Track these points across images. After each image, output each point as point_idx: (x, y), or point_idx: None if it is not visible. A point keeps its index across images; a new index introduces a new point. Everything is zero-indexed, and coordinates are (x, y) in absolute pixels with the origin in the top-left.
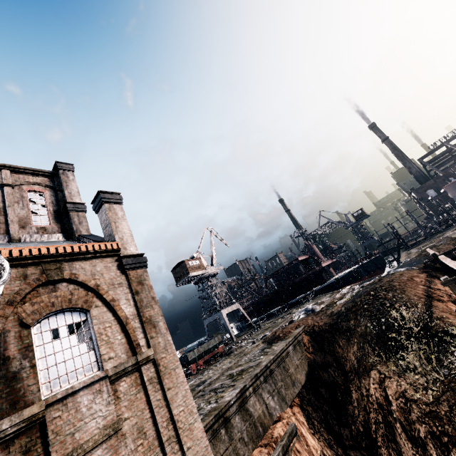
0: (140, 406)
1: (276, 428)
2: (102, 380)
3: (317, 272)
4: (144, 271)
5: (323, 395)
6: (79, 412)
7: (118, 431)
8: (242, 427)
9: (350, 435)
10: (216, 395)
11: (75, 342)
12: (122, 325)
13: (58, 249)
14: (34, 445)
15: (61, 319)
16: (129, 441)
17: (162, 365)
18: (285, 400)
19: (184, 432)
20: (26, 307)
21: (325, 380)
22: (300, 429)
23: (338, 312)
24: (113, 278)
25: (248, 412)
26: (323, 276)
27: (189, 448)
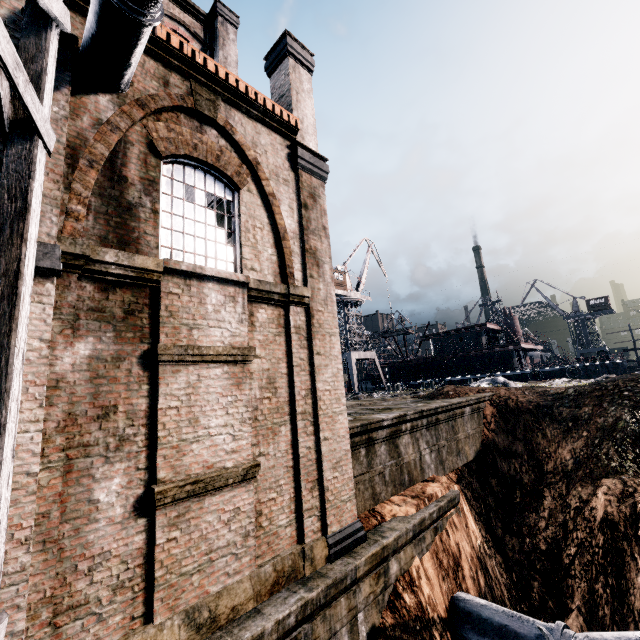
0: (276, 352)
1: (430, 486)
2: (238, 288)
3: (507, 353)
4: (320, 184)
5: (492, 486)
6: (203, 307)
7: (246, 362)
8: (386, 461)
9: (519, 547)
10: (352, 416)
11: (212, 221)
12: (277, 238)
13: (217, 70)
14: (139, 311)
15: (200, 179)
16: (255, 385)
17: (317, 320)
18: (443, 465)
19: (324, 416)
20: (159, 127)
21: (502, 470)
22: (461, 504)
23: (559, 393)
24: (279, 167)
25: (397, 449)
26: (513, 362)
27: (326, 439)
